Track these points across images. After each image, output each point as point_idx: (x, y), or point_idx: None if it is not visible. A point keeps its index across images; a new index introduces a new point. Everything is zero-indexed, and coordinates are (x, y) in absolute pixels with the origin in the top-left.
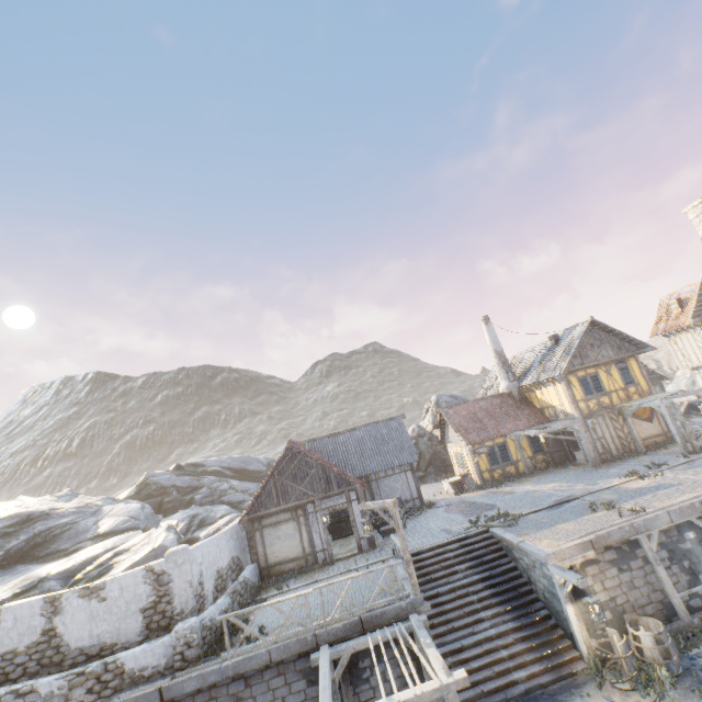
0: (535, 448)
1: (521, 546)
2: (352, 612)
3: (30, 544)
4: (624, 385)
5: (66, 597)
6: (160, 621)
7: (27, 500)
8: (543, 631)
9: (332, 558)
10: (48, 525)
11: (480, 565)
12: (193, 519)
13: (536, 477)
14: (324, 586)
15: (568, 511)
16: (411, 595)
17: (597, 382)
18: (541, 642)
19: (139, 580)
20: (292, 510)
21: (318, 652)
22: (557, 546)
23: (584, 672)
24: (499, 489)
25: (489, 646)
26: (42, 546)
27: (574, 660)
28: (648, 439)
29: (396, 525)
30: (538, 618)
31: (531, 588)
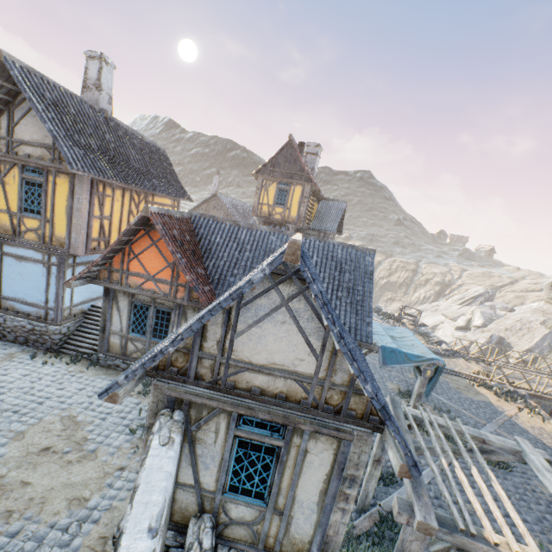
0: None
1: None
2: None
3: None
4: None
5: None
6: None
7: None
8: None
9: None
10: None
11: None
12: None
13: None
14: None
15: None
16: None
17: None
18: None
19: None
20: None
21: None
22: None
23: None
24: None
25: None
26: None
27: None
28: None
29: None
30: None
31: None
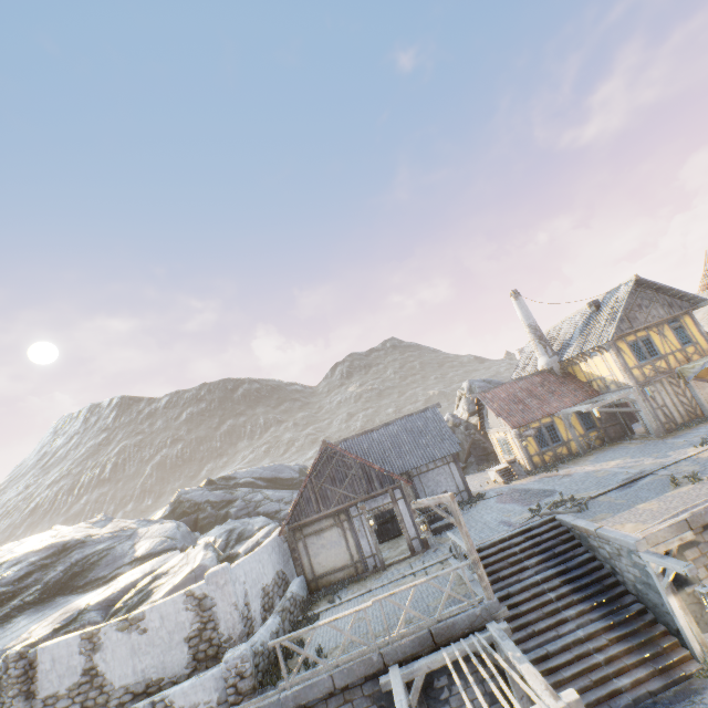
0: (587, 424)
1: (600, 533)
2: (420, 625)
3: (68, 575)
4: (681, 346)
5: (104, 631)
6: (207, 650)
7: (62, 529)
8: (640, 628)
9: (384, 564)
10: (85, 554)
11: (552, 558)
12: (230, 534)
13: (593, 456)
14: (384, 598)
15: (645, 489)
16: (484, 599)
17: (650, 345)
18: (640, 641)
19: (180, 607)
20: (334, 516)
21: (387, 674)
22: (646, 530)
23: (701, 675)
24: (553, 473)
25: (580, 651)
26: (80, 576)
27: (685, 661)
28: None
29: (457, 522)
30: (631, 613)
31: (617, 579)
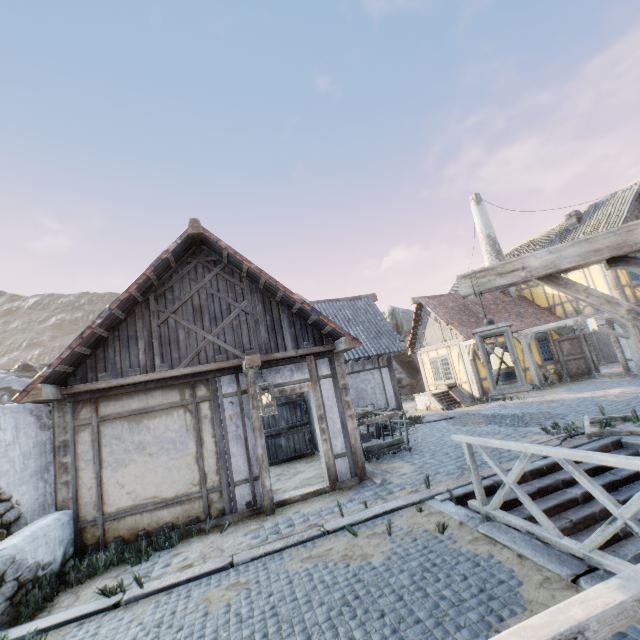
0: (545, 354)
1: None
2: None
3: None
4: None
5: None
6: None
7: None
8: None
9: (272, 500)
10: None
11: None
12: None
13: (561, 388)
14: None
15: None
16: None
17: None
18: None
19: None
20: (183, 386)
21: None
22: None
23: None
24: (517, 400)
25: None
26: None
27: None
28: None
29: None
30: None
31: None
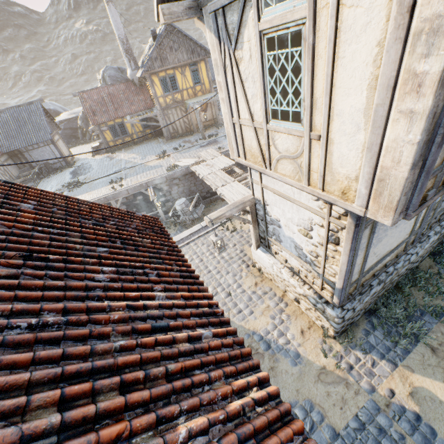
0: (145, 125)
1: None
2: None
3: None
4: (193, 85)
5: None
6: None
7: None
8: None
9: None
10: None
11: None
12: None
13: (138, 146)
14: None
15: (105, 182)
16: None
17: (174, 82)
18: None
19: None
20: None
21: None
22: None
23: None
24: (113, 155)
25: None
26: None
27: None
28: (203, 123)
29: None
30: None
31: None
